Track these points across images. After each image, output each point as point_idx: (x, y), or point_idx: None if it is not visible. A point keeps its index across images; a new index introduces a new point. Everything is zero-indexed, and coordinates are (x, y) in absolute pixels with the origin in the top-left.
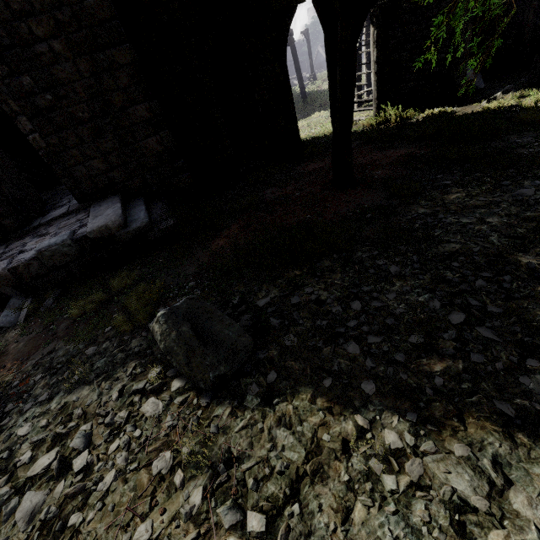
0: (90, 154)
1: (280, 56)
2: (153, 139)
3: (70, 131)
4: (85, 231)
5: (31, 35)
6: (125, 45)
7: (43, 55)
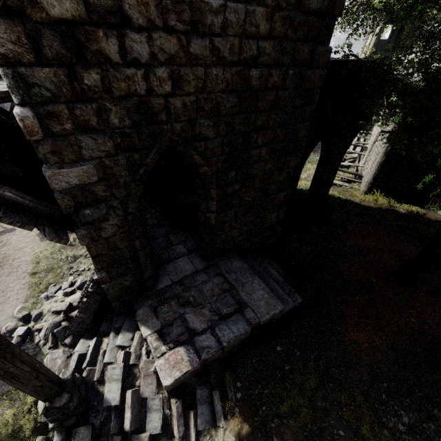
0: (234, 226)
1: (343, 153)
2: (275, 215)
3: (233, 210)
4: (256, 317)
5: (255, 142)
6: (298, 154)
7: (252, 157)
